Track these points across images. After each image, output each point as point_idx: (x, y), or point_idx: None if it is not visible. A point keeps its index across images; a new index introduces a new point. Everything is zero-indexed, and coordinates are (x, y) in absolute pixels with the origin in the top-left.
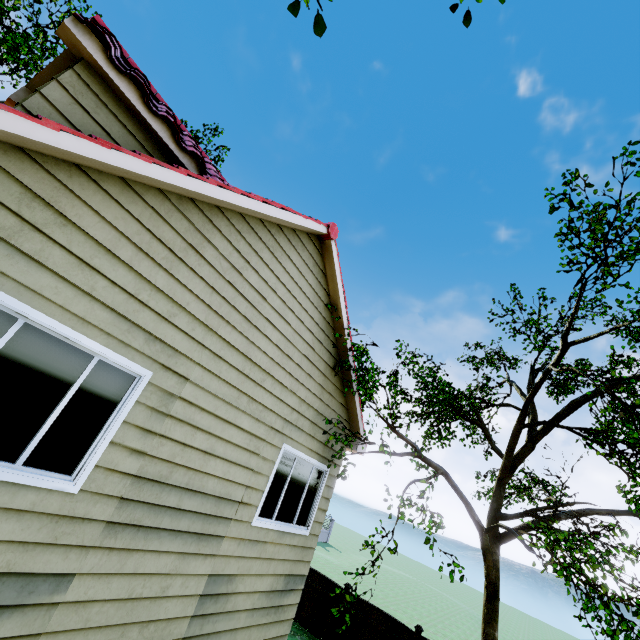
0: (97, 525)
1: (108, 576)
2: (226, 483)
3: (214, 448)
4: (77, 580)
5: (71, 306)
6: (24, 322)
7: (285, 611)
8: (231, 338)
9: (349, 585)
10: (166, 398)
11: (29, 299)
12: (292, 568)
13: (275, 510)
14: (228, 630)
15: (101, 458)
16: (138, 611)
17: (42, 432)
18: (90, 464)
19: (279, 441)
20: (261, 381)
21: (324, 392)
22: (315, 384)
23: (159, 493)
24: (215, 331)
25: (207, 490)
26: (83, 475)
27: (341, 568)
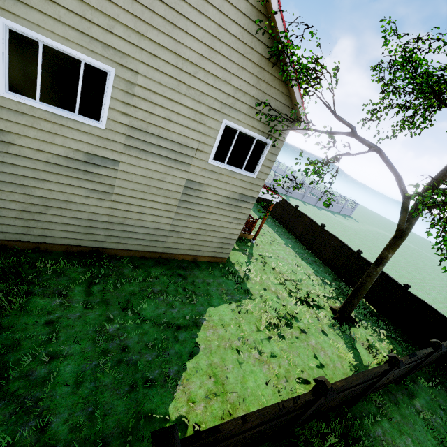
0: (120, 144)
1: (134, 166)
2: (184, 138)
3: (170, 117)
4: (121, 164)
5: (55, 31)
6: (43, 44)
7: (242, 209)
8: (159, 40)
9: (323, 225)
10: (129, 85)
11: (37, 30)
12: (244, 191)
13: (226, 159)
14: (205, 205)
15: (108, 115)
16: (153, 183)
17: (78, 100)
18: (104, 117)
19: (220, 117)
20: (194, 73)
21: (260, 82)
22: (249, 75)
23: (145, 136)
24: (145, 36)
25: (172, 139)
26: (104, 122)
27: (348, 227)
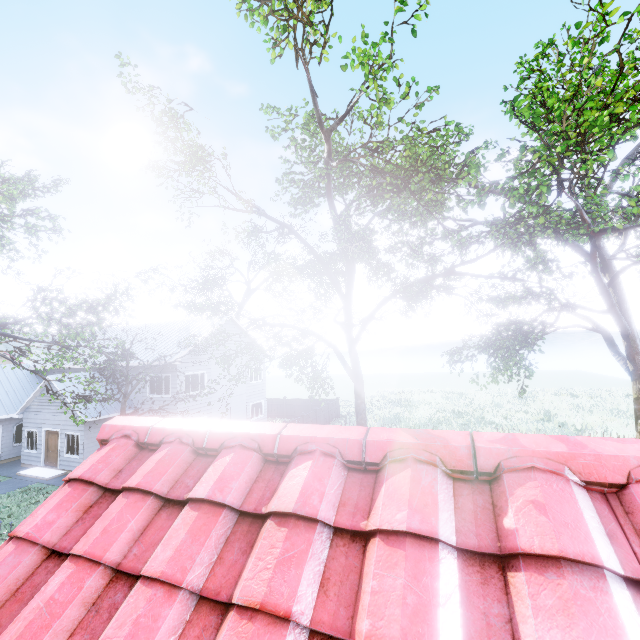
0: None
1: None
2: None
3: None
4: None
5: None
6: None
7: None
8: None
9: None
10: None
11: None
12: None
13: None
14: None
15: None
16: None
17: None
18: None
19: None
20: None
21: None
22: None
23: None
24: None
25: None
26: None
27: None
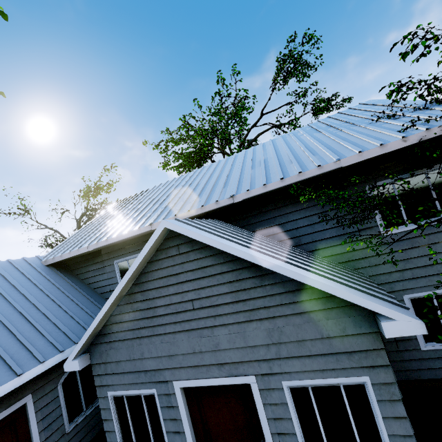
0: None
1: None
2: None
3: None
4: None
5: None
6: None
7: None
8: None
9: None
10: None
11: None
12: None
13: None
14: None
15: None
16: None
17: None
18: None
19: None
20: None
21: None
22: None
23: None
24: None
25: None
26: None
27: None
